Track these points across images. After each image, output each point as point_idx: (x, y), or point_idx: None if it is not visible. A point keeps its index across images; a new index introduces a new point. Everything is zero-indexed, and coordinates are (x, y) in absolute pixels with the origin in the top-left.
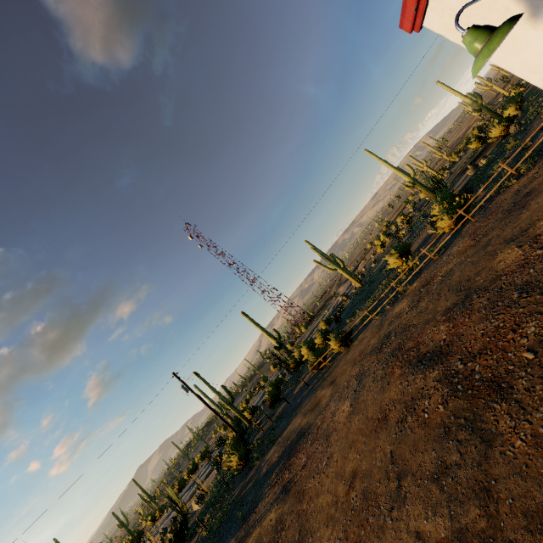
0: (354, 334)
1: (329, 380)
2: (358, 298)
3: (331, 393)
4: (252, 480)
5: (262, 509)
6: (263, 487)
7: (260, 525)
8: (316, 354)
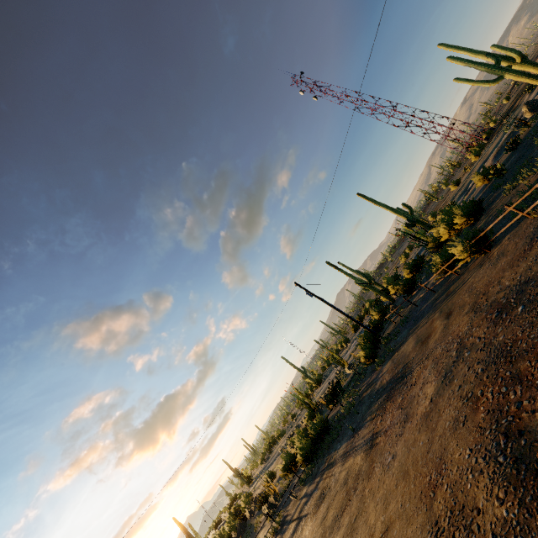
0: (491, 240)
1: (448, 305)
2: None
3: (438, 336)
4: (371, 387)
5: (360, 439)
6: (369, 410)
7: (354, 457)
8: (440, 257)
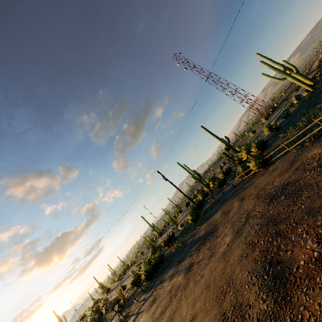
0: (270, 161)
1: (243, 194)
2: (303, 106)
3: (235, 211)
4: (192, 237)
5: (182, 266)
6: (190, 250)
7: (177, 277)
8: (242, 168)
